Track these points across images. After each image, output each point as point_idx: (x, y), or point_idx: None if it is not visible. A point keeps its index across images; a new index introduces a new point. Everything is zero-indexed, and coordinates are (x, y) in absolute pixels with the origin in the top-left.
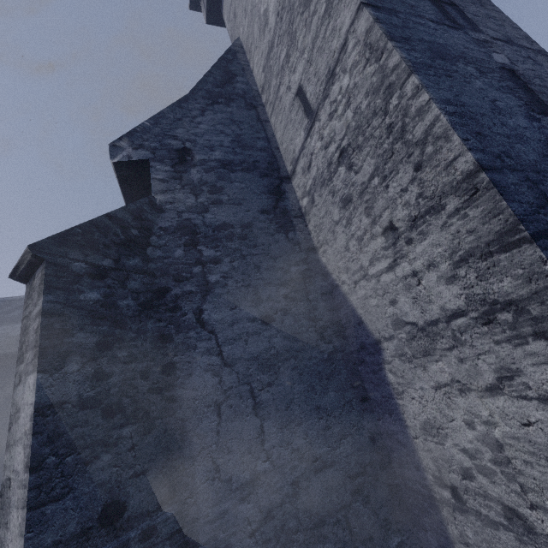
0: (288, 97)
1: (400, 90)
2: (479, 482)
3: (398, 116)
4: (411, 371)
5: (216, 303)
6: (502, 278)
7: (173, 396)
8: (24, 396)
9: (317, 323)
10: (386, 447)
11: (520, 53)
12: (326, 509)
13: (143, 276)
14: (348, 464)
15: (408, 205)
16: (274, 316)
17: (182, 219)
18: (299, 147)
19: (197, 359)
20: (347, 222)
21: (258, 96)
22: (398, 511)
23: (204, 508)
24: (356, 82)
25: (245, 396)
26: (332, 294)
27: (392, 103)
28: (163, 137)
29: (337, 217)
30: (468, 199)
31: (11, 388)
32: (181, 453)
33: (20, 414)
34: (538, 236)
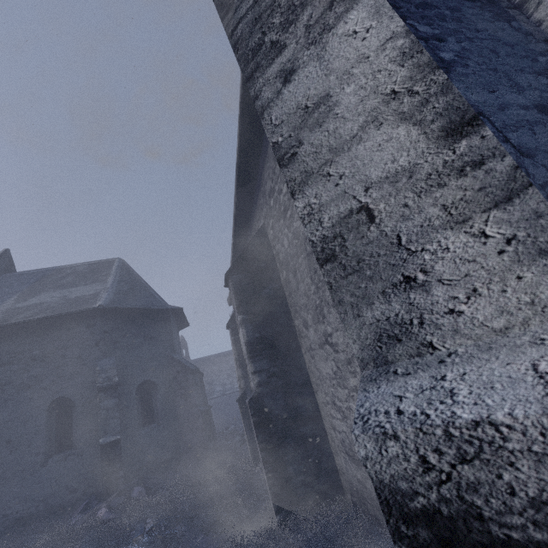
0: None
1: None
2: None
3: None
4: None
5: (465, 83)
6: None
7: None
8: (334, 65)
9: None
10: None
11: None
12: None
13: None
14: None
15: None
16: None
17: None
18: None
19: None
20: None
21: None
22: None
23: None
24: None
25: None
26: None
27: None
28: None
29: None
30: None
31: (77, 348)
32: None
33: (333, 99)
34: None
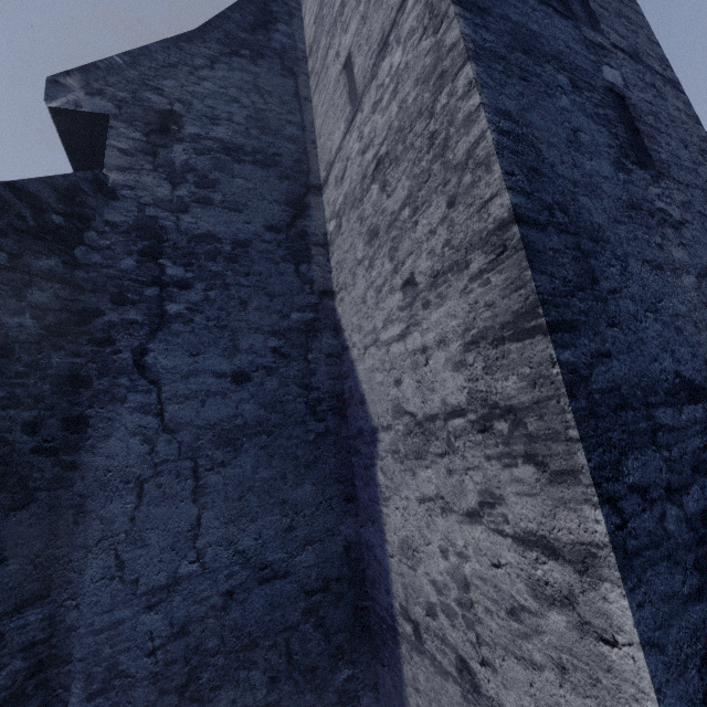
0: (335, 68)
1: (452, 83)
2: (441, 623)
3: (443, 123)
4: (401, 474)
5: (170, 344)
6: (508, 376)
7: (75, 463)
8: None
9: (311, 392)
10: (363, 561)
11: (643, 76)
12: (264, 629)
13: (60, 286)
14: (307, 577)
15: (432, 254)
16: (252, 374)
17: (144, 215)
18: (336, 146)
19: (123, 416)
20: (369, 263)
21: (303, 59)
22: (358, 639)
23: (89, 614)
24: (408, 61)
25: (184, 474)
26: (341, 358)
27: (441, 101)
28: (141, 87)
29: (361, 254)
30: (494, 260)
31: None
32: (71, 540)
33: None
34: (557, 327)
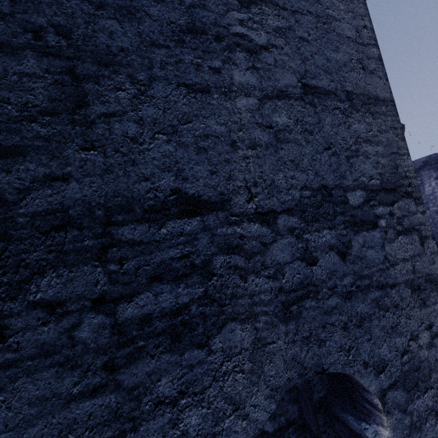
0: None
1: None
2: None
3: None
4: None
5: None
6: None
7: None
8: None
9: None
10: None
11: None
12: None
13: None
14: None
15: None
16: None
17: None
18: None
19: None
20: None
21: None
22: None
23: None
24: None
25: None
26: None
27: None
28: None
29: None
30: None
31: None
32: None
33: None
34: None
